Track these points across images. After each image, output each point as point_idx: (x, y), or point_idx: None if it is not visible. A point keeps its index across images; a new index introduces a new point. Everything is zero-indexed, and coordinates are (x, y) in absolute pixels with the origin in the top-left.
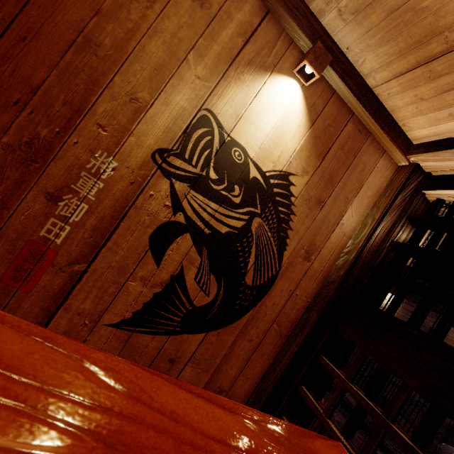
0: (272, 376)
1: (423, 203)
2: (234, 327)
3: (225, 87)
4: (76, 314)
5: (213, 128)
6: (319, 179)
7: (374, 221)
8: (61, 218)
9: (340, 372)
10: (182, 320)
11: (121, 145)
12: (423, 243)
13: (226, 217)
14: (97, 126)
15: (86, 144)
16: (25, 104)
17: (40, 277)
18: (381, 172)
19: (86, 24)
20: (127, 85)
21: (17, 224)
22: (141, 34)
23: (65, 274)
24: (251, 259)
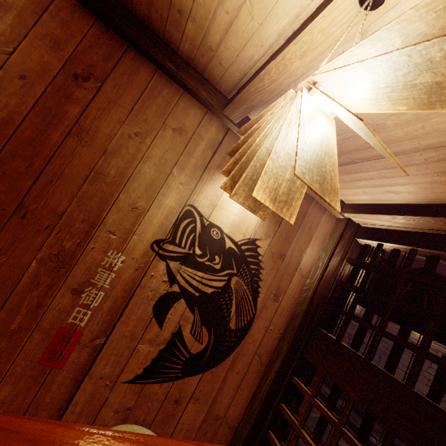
0: (258, 399)
1: (357, 247)
2: (224, 364)
3: (202, 187)
4: (99, 378)
5: (196, 217)
6: (279, 239)
7: (323, 265)
8: (84, 306)
9: (309, 389)
10: (183, 367)
11: (127, 243)
12: (363, 273)
13: (211, 281)
14: (108, 233)
15: (101, 247)
16: (53, 227)
17: (70, 355)
18: (325, 224)
19: (97, 162)
20: (129, 199)
21: (50, 317)
22: (137, 161)
23: (89, 349)
24: (233, 309)
